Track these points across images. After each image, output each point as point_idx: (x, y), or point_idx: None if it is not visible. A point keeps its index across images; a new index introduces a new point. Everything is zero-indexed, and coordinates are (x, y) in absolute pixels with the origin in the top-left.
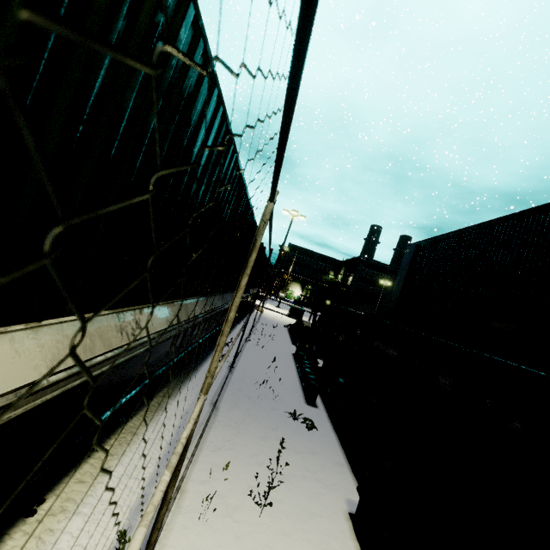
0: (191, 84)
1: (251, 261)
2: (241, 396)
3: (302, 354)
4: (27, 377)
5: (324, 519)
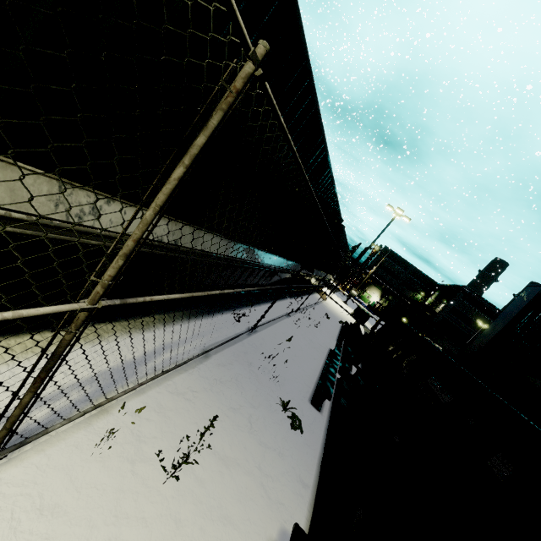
0: None
1: (194, 146)
2: (242, 359)
3: (338, 353)
4: None
5: (236, 533)
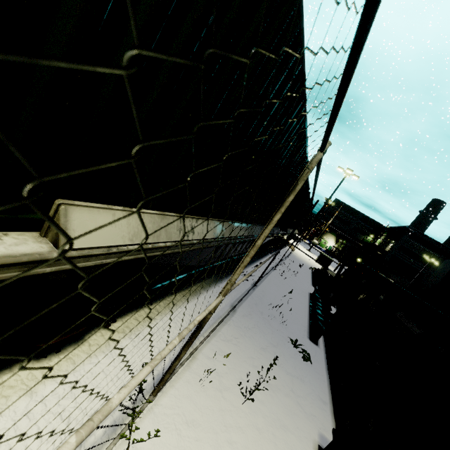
0: (277, 40)
1: (287, 202)
2: (256, 310)
3: (318, 297)
4: (117, 241)
5: (294, 437)
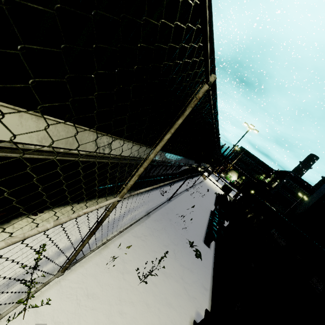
0: None
1: (176, 124)
2: (166, 217)
3: (216, 213)
4: (23, 139)
5: (175, 312)
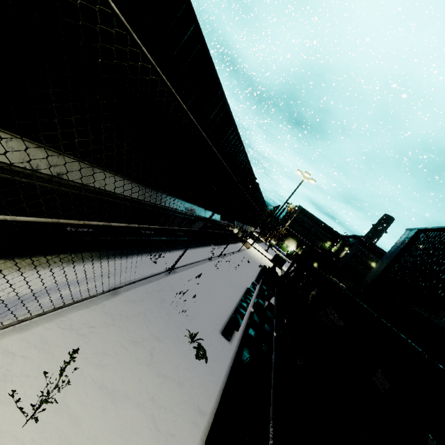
0: None
1: None
2: (155, 296)
3: (252, 290)
4: None
5: None
